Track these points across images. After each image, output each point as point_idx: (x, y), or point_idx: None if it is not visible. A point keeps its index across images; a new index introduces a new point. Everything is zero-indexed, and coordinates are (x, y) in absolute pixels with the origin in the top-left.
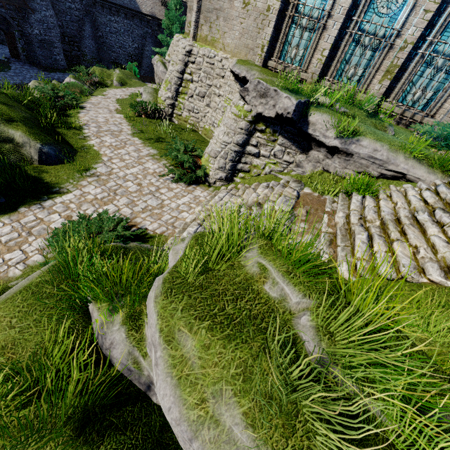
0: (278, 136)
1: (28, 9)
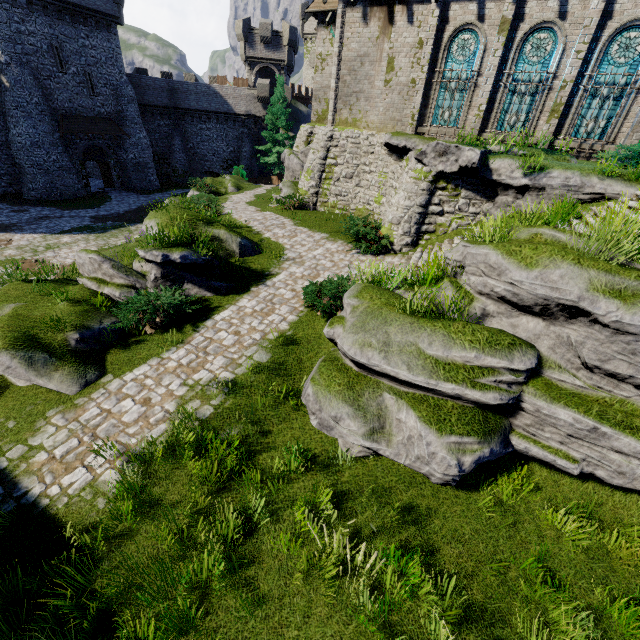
0: (461, 189)
1: (123, 135)
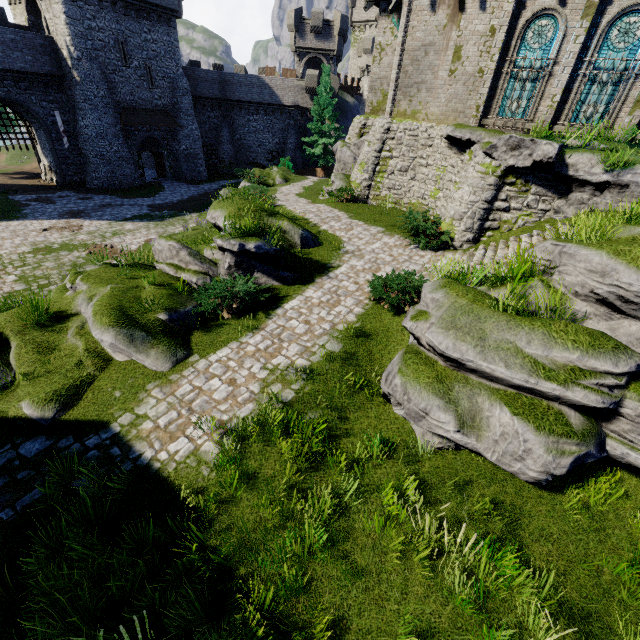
0: (531, 185)
1: (177, 127)
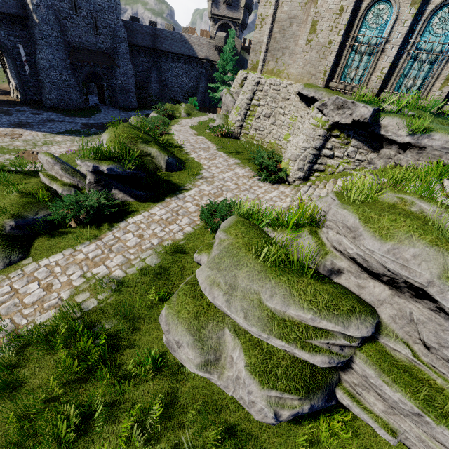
0: (351, 139)
1: (115, 66)
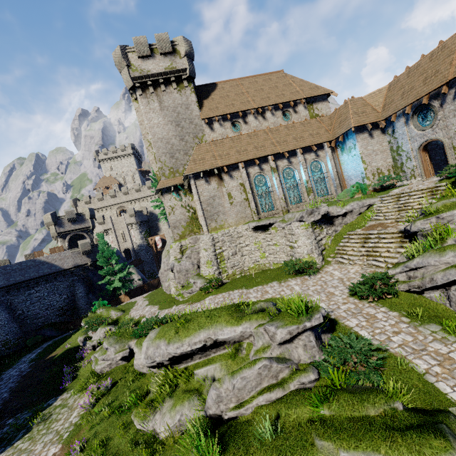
0: (321, 225)
1: None
